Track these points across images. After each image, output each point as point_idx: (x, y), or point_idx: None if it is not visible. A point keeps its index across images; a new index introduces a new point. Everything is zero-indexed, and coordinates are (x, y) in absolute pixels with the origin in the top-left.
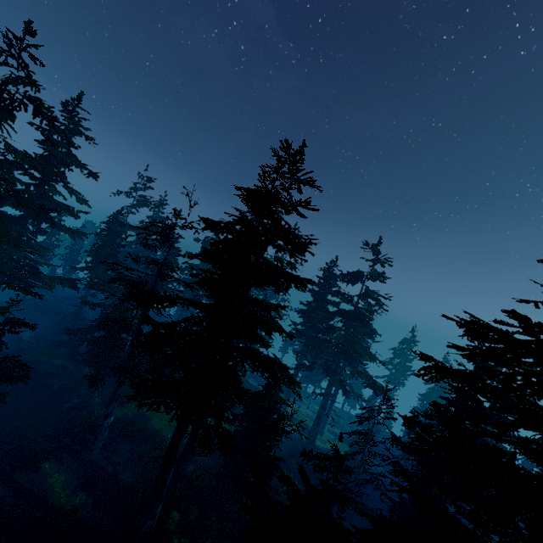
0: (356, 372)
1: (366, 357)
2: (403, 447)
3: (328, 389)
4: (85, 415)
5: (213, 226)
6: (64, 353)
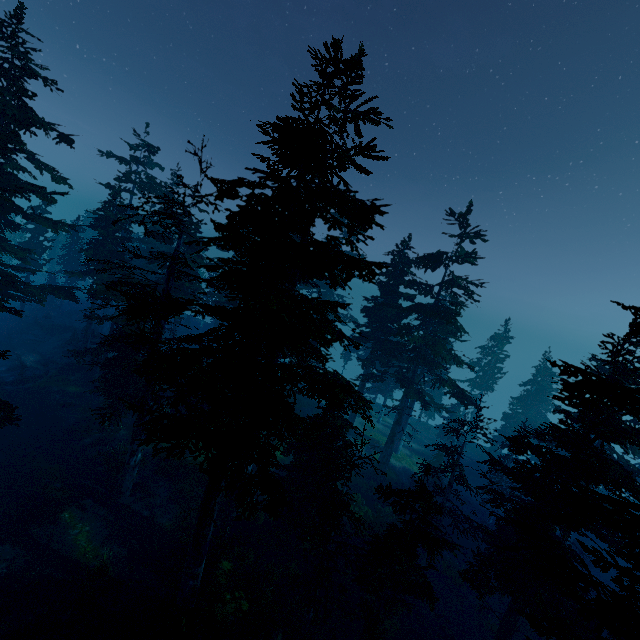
0: (438, 380)
1: (450, 361)
2: (506, 473)
3: (404, 402)
4: (109, 451)
5: (230, 191)
6: (78, 378)
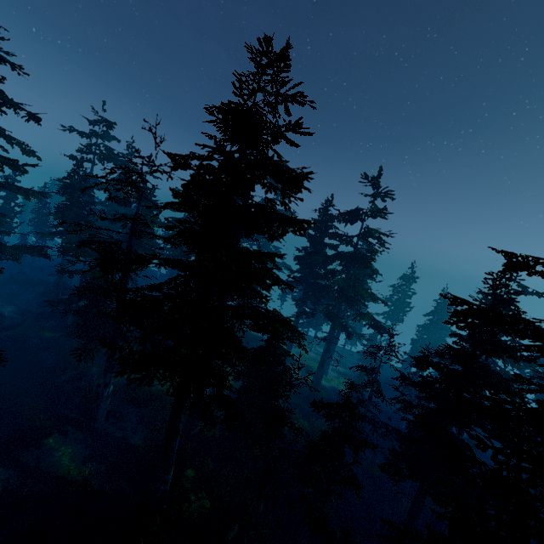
0: (359, 315)
1: (368, 298)
2: (413, 386)
3: (331, 334)
4: (84, 385)
5: (183, 163)
6: (52, 325)
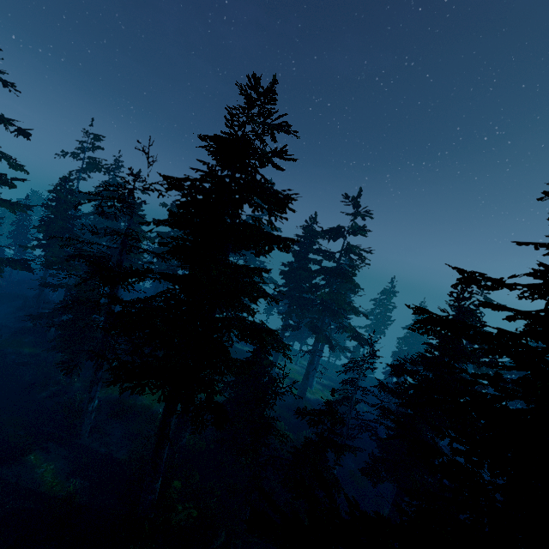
0: (341, 327)
1: (350, 312)
2: (390, 393)
3: (315, 346)
4: (66, 401)
5: (178, 185)
6: (31, 340)
